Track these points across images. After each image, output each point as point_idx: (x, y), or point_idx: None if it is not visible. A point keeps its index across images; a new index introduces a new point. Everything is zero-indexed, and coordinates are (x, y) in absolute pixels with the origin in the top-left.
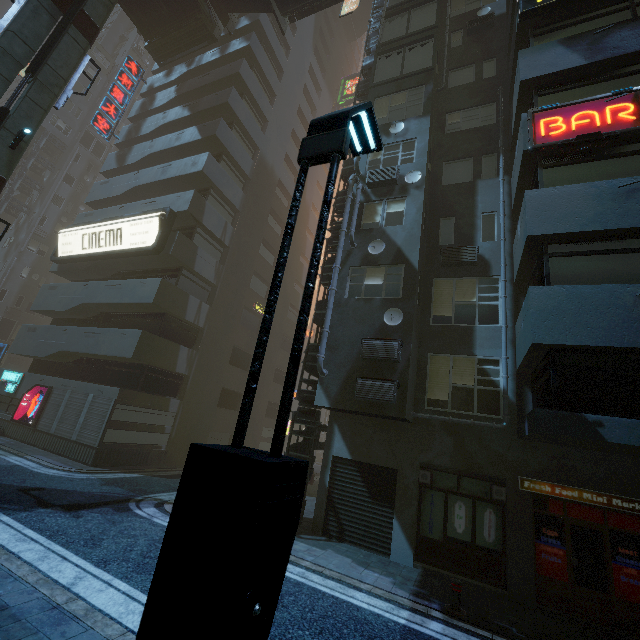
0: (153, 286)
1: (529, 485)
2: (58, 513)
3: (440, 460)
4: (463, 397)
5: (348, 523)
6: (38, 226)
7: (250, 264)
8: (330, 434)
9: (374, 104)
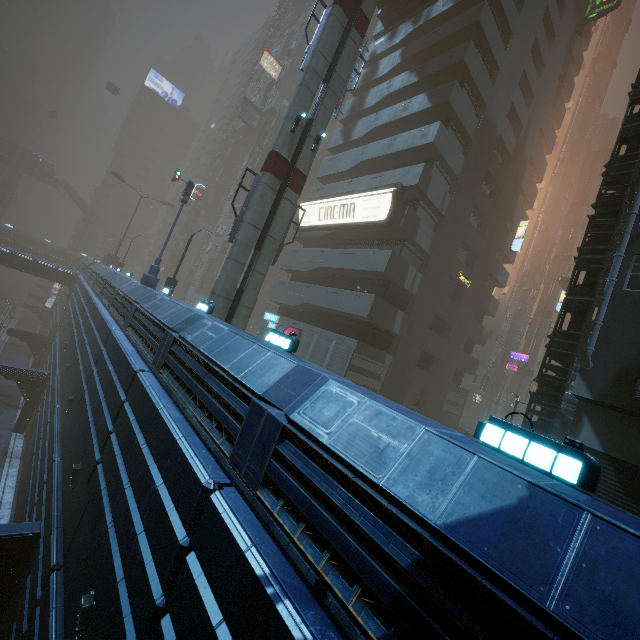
0: (384, 257)
1: None
2: None
3: None
4: None
5: None
6: None
7: (460, 233)
8: (576, 422)
9: None
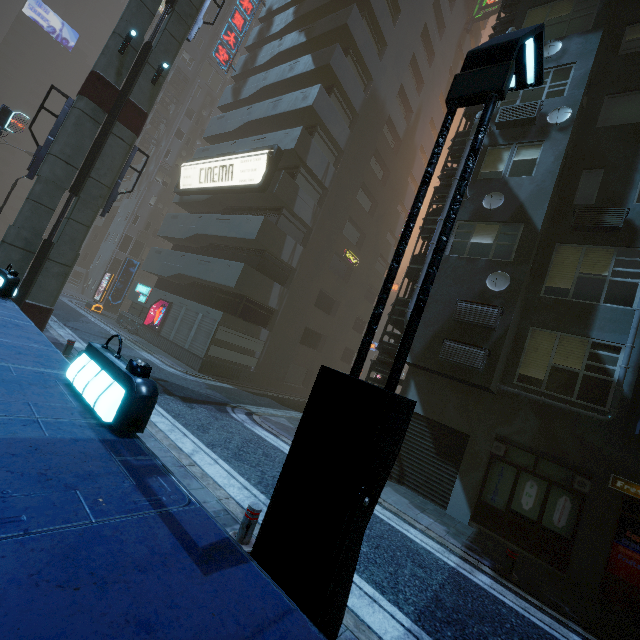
0: (256, 223)
1: (622, 486)
2: (178, 401)
3: (519, 437)
4: (563, 380)
5: (410, 470)
6: (164, 159)
7: (346, 209)
8: (405, 388)
9: (525, 17)
